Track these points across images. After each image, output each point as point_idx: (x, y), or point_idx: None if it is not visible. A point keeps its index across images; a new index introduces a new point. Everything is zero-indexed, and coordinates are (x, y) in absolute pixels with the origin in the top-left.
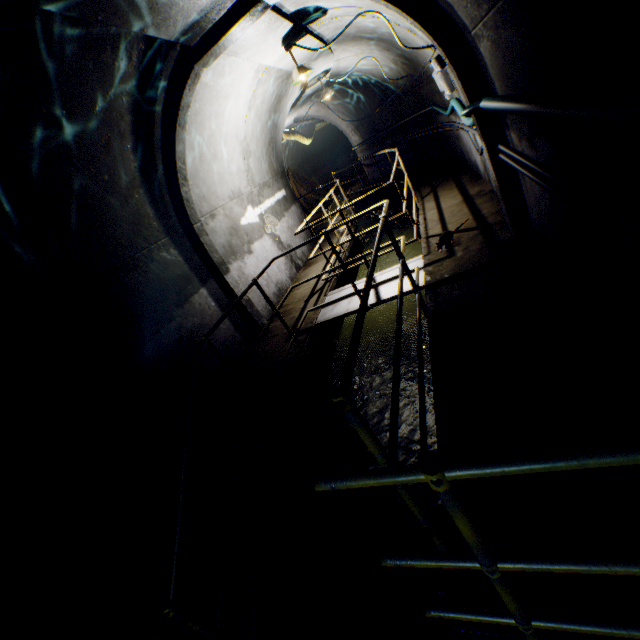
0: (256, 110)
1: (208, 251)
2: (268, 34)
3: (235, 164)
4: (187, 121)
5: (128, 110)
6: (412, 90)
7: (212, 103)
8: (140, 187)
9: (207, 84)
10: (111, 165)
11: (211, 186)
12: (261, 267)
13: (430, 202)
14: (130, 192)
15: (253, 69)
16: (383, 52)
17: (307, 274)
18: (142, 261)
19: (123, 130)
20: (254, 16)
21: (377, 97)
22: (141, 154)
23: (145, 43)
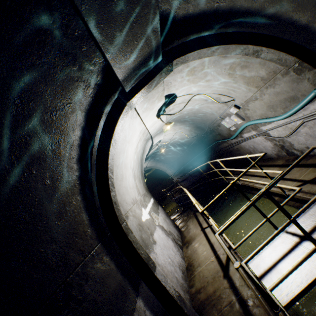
0: (137, 154)
1: (136, 248)
2: (155, 103)
3: (131, 182)
4: (116, 143)
5: (78, 126)
6: (200, 140)
7: (122, 143)
8: (78, 194)
9: (122, 129)
10: (55, 170)
11: (122, 195)
12: (165, 253)
13: (250, 178)
14: (68, 198)
15: (139, 130)
16: (185, 127)
17: (194, 249)
18: (75, 284)
19: (71, 141)
20: (165, 74)
21: (180, 150)
22: (82, 165)
23: (101, 78)
